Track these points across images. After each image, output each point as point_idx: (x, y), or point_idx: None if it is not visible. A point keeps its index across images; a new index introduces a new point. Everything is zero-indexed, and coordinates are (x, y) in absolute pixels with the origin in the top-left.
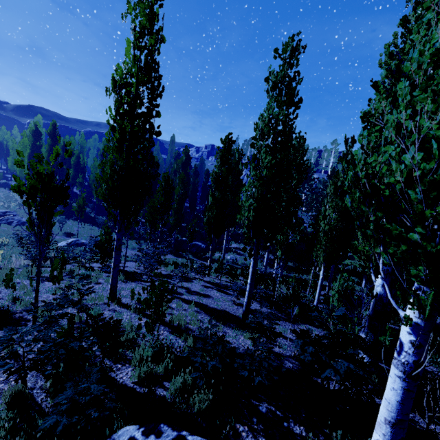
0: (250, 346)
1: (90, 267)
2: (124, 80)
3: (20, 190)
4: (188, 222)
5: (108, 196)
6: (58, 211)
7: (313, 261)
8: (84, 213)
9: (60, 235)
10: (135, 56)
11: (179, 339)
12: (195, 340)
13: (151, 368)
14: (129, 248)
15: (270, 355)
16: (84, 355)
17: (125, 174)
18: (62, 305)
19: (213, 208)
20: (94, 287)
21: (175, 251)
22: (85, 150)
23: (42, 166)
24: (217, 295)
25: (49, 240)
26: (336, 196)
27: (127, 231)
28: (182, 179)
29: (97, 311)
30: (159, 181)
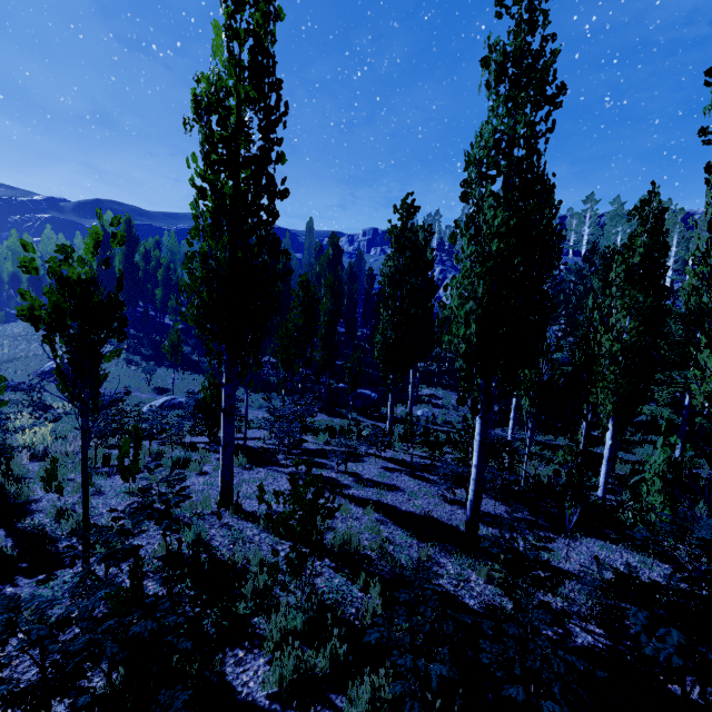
0: (494, 593)
1: (190, 445)
2: (213, 98)
3: (32, 315)
4: (344, 358)
5: (203, 319)
6: (110, 352)
7: (585, 413)
8: (183, 355)
9: (149, 392)
10: (231, 52)
11: (352, 586)
12: (385, 587)
13: (304, 662)
14: (254, 407)
15: (566, 642)
16: (166, 644)
17: (229, 274)
18: (127, 532)
19: (389, 329)
20: (196, 482)
21: (328, 407)
22: (178, 257)
23: (73, 268)
24: (411, 486)
25: (98, 408)
26: (632, 284)
27: (242, 380)
28: (331, 285)
29: (198, 533)
30: (294, 291)
